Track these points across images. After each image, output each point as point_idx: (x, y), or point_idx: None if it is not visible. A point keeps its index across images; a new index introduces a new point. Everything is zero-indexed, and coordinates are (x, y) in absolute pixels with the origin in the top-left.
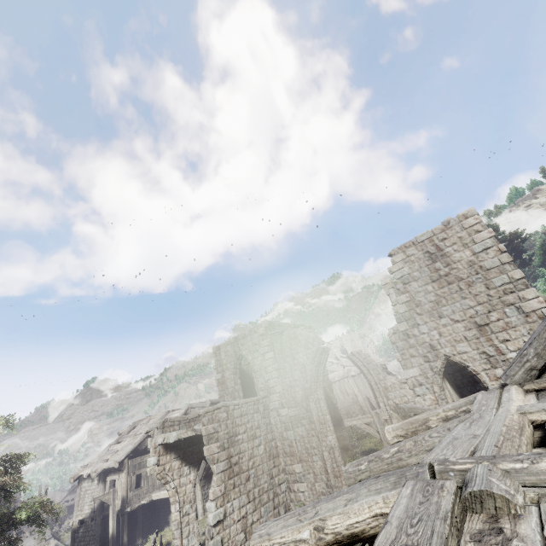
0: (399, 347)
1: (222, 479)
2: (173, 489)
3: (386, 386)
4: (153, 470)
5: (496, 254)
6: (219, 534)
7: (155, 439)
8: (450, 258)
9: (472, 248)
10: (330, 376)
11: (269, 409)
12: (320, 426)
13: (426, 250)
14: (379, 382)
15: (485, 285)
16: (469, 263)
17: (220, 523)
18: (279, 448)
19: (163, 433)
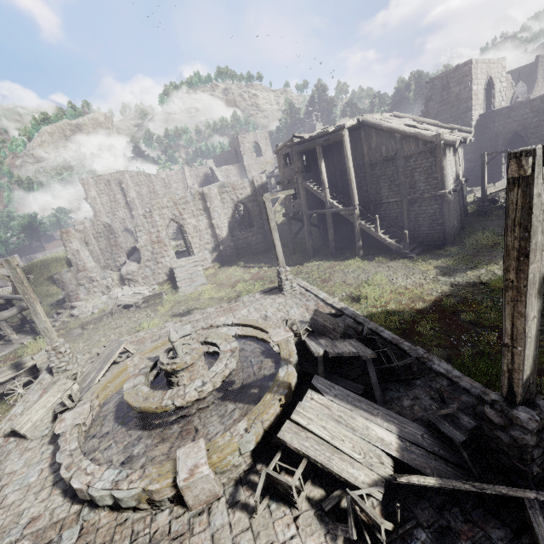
0: None
1: None
2: None
3: None
4: None
5: None
6: None
7: None
8: None
9: None
10: None
11: None
12: None
13: None
14: None
15: None
16: None
17: None
18: None
19: None
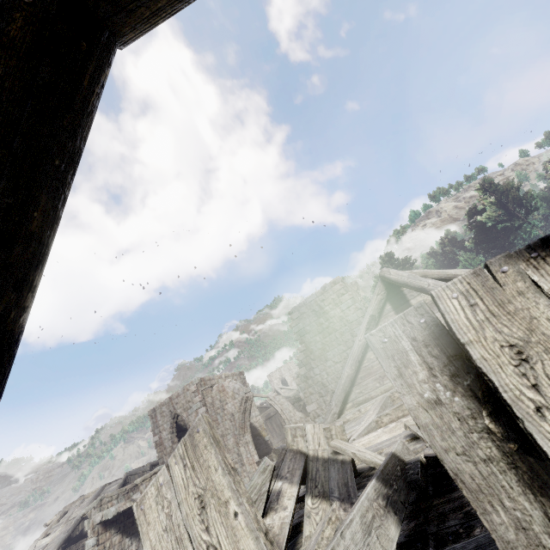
0: (302, 388)
1: None
2: None
3: (296, 422)
4: None
5: (355, 311)
6: None
7: (93, 520)
8: (328, 315)
9: (340, 307)
10: (266, 413)
11: None
12: (250, 467)
13: (313, 309)
14: (290, 419)
15: (350, 334)
16: (340, 318)
17: None
18: None
19: (101, 511)
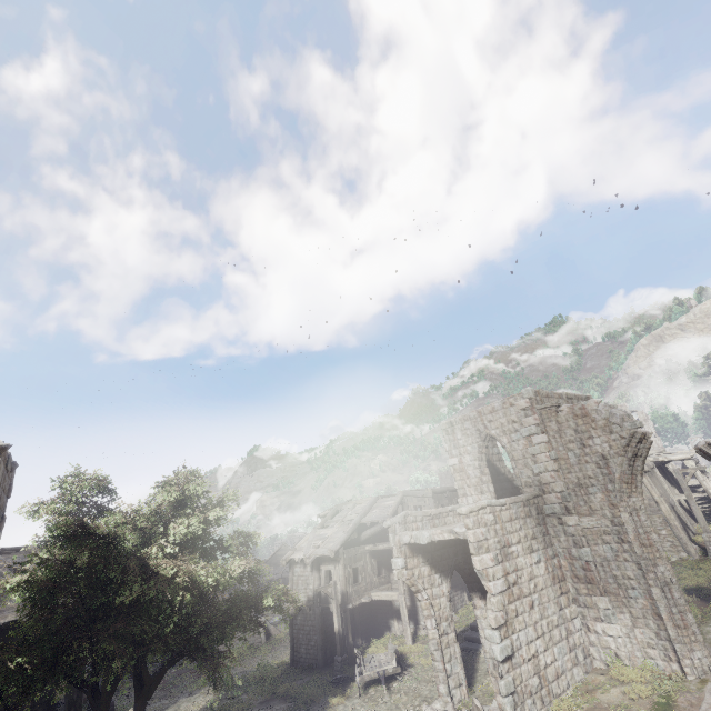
0: None
1: (501, 601)
2: (426, 600)
3: None
4: (401, 574)
5: None
6: (509, 673)
7: (399, 537)
8: None
9: None
10: None
11: (543, 513)
12: (641, 549)
13: None
14: None
15: None
16: None
17: (507, 659)
18: (564, 569)
19: (408, 531)
